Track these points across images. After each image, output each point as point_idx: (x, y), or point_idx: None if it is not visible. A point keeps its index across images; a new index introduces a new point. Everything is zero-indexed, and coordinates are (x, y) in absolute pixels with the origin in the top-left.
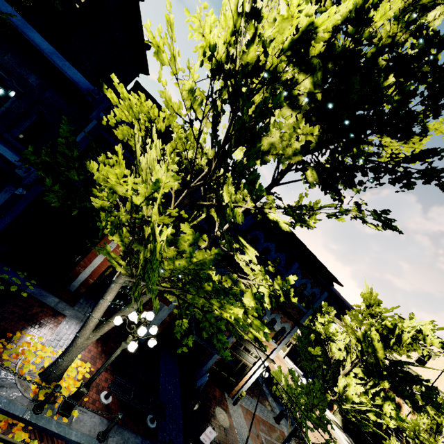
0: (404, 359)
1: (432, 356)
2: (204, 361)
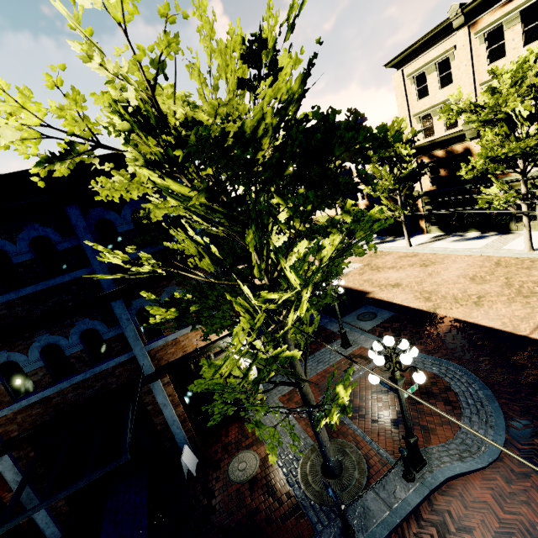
0: (430, 102)
1: (450, 58)
2: (172, 436)
